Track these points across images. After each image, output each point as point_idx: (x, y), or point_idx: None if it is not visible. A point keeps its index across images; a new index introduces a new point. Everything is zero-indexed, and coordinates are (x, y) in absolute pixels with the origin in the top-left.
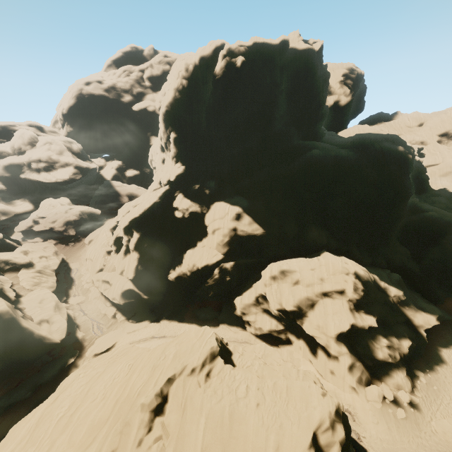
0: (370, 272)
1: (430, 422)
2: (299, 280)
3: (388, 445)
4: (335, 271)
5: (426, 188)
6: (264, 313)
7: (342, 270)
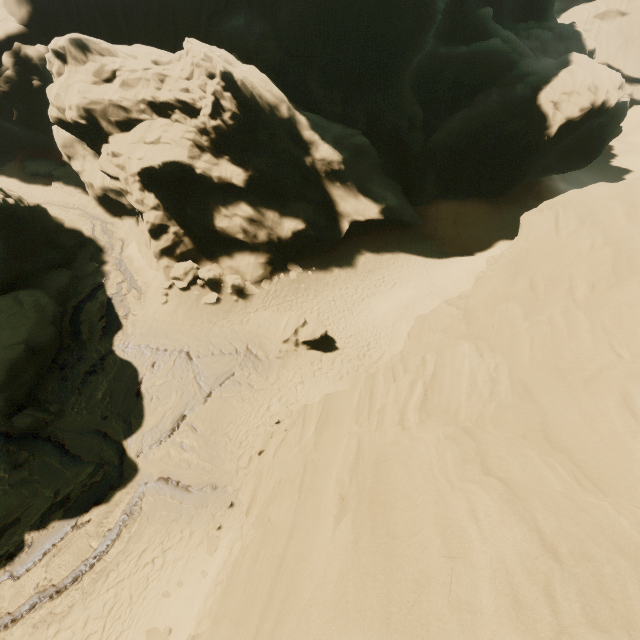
0: (304, 114)
1: (250, 314)
2: (117, 74)
3: (160, 326)
4: (194, 70)
5: (541, 14)
6: (96, 158)
7: (203, 68)
